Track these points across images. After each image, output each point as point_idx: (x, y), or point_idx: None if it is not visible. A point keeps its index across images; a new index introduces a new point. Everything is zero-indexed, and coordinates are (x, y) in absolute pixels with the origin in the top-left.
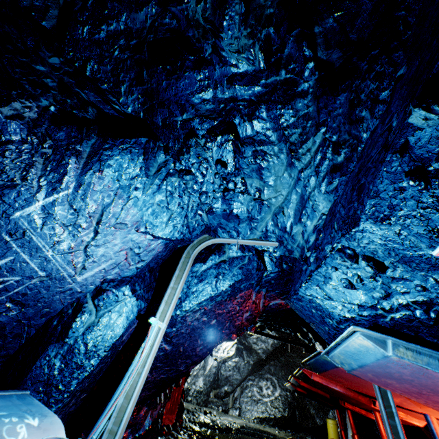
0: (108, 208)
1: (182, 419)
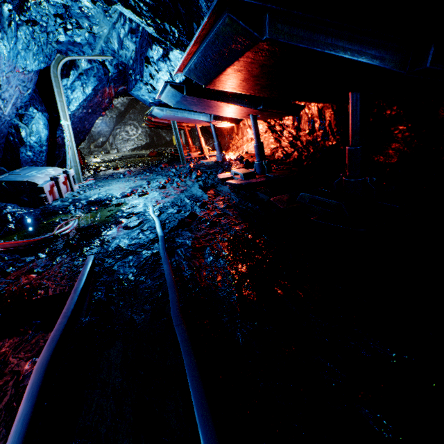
0: None
1: (86, 163)
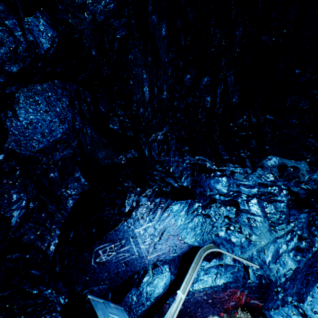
0: (167, 228)
1: None
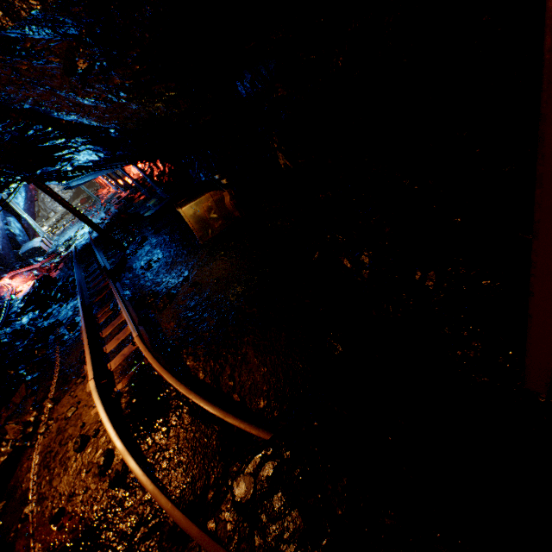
0: None
1: None
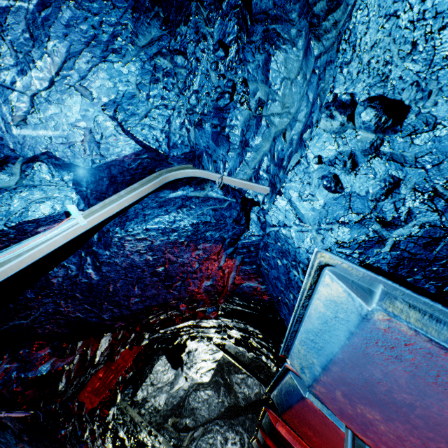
0: (73, 57)
1: (109, 412)
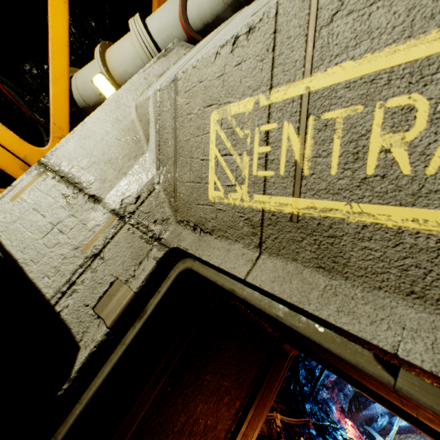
0: None
1: None
